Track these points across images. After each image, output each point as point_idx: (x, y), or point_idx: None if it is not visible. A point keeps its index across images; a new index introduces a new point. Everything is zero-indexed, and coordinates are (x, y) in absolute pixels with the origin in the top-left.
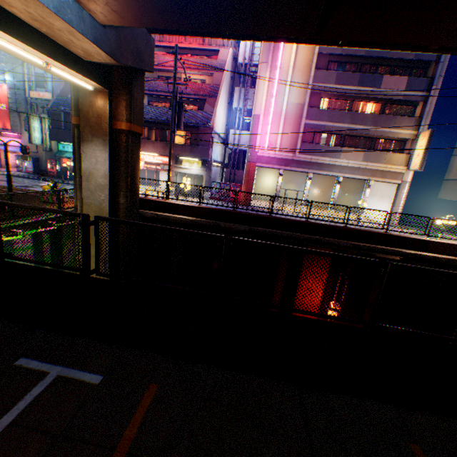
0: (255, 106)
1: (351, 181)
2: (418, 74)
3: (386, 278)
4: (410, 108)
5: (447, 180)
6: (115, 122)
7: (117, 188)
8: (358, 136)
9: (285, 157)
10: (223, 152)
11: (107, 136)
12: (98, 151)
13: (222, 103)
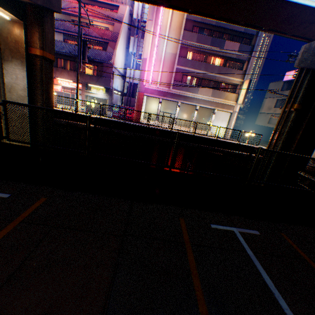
0: (144, 52)
1: (206, 110)
2: (246, 43)
3: (176, 140)
4: (240, 65)
5: (260, 113)
6: (30, 48)
7: (35, 100)
8: (209, 80)
9: (163, 90)
10: (123, 84)
11: (24, 59)
12: (17, 70)
13: (121, 47)
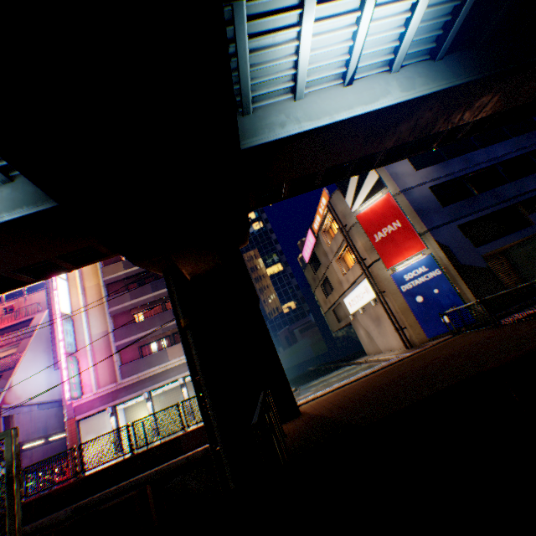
0: (59, 354)
1: None
2: None
3: None
4: None
5: (325, 313)
6: None
7: None
8: None
9: (109, 390)
10: None
11: None
12: None
13: (36, 365)
